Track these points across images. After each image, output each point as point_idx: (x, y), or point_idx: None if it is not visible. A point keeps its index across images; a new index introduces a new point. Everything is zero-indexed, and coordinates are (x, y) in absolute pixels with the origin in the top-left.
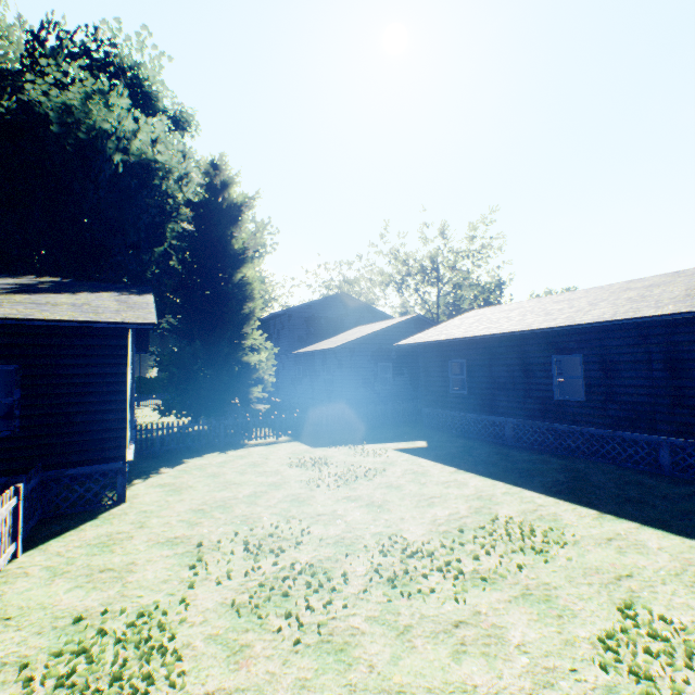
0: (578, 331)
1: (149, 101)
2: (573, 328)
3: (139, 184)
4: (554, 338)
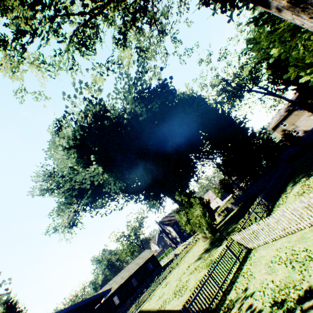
0: (114, 290)
1: None
2: (116, 288)
3: None
4: (111, 294)
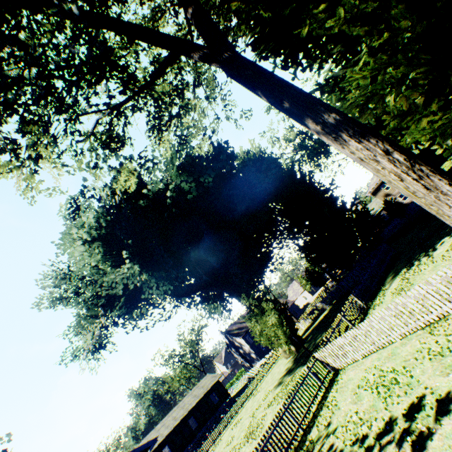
0: (164, 439)
1: None
2: (167, 435)
3: None
4: (160, 445)
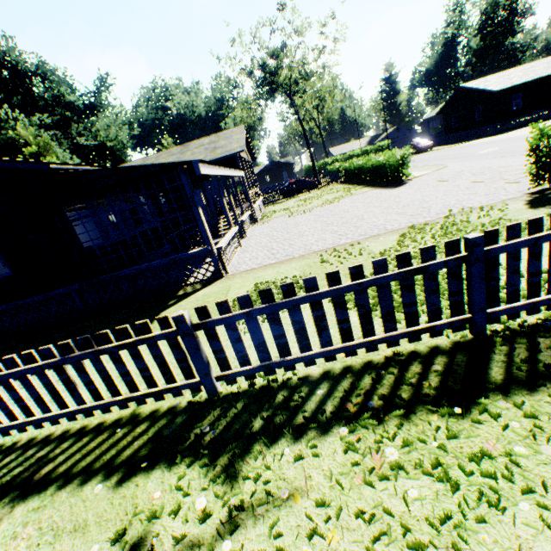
0: None
1: (24, 73)
2: None
3: (17, 150)
4: None
